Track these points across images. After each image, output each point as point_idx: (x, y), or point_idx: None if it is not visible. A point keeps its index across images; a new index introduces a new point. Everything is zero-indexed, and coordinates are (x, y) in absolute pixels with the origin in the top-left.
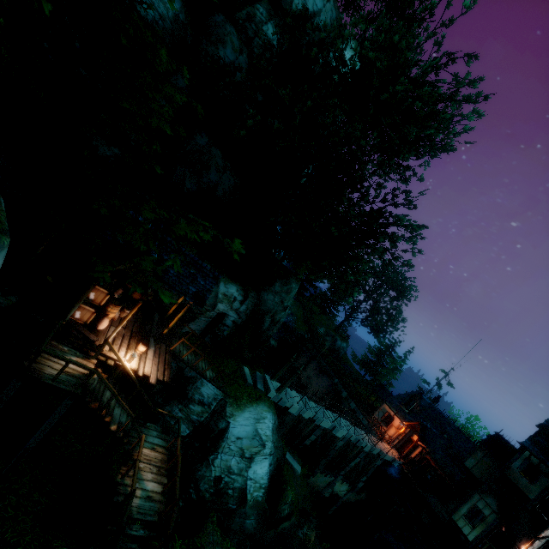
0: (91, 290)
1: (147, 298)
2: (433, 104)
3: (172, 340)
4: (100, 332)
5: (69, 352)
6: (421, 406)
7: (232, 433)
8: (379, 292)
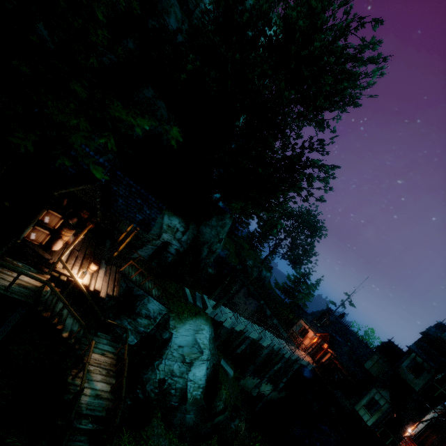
0: (44, 211)
1: (96, 220)
2: (344, 62)
3: (122, 263)
4: (55, 252)
5: (23, 268)
6: (330, 320)
7: (174, 342)
8: (296, 232)
